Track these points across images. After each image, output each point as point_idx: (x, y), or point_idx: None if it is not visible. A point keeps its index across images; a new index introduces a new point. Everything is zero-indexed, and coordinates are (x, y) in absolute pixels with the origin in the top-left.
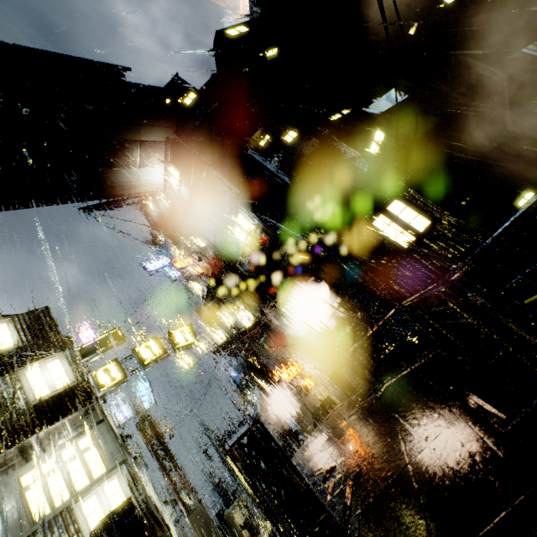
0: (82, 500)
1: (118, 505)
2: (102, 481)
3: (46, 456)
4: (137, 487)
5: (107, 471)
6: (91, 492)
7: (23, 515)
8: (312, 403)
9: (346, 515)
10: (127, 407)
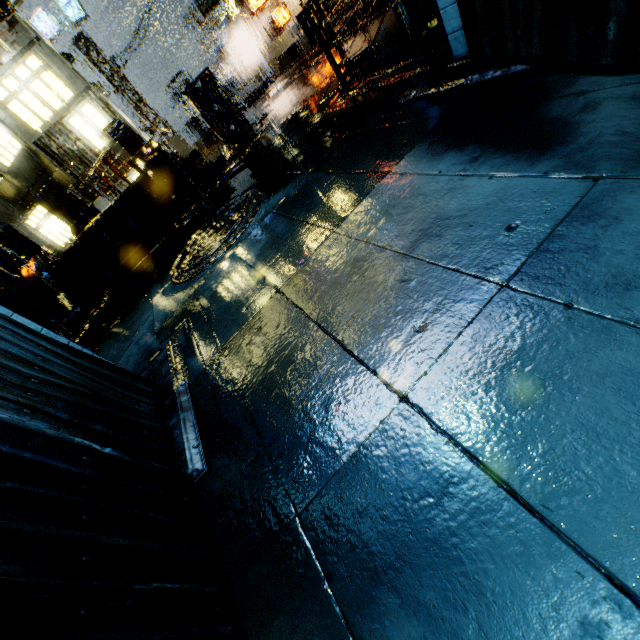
0: (67, 118)
1: (111, 123)
2: (77, 104)
3: (2, 75)
4: (112, 113)
5: (76, 96)
6: (72, 112)
7: (21, 124)
8: (288, 43)
9: (256, 140)
10: (45, 13)
